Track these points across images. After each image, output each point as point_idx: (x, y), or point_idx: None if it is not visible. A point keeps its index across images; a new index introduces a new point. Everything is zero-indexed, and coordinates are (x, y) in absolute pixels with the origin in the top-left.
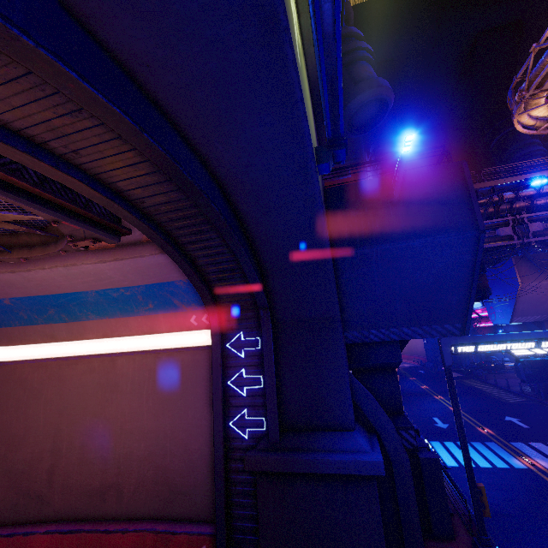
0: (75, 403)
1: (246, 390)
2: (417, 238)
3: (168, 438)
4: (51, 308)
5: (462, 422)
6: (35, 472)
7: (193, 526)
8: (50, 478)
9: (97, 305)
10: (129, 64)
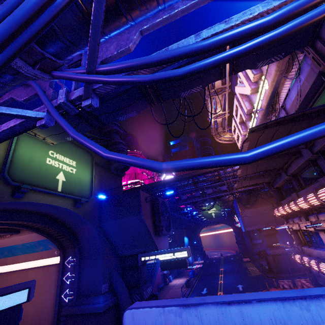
0: None
1: (69, 281)
2: (124, 218)
3: (43, 304)
4: (6, 251)
5: (142, 289)
6: None
7: None
8: None
9: (22, 249)
10: (5, 209)
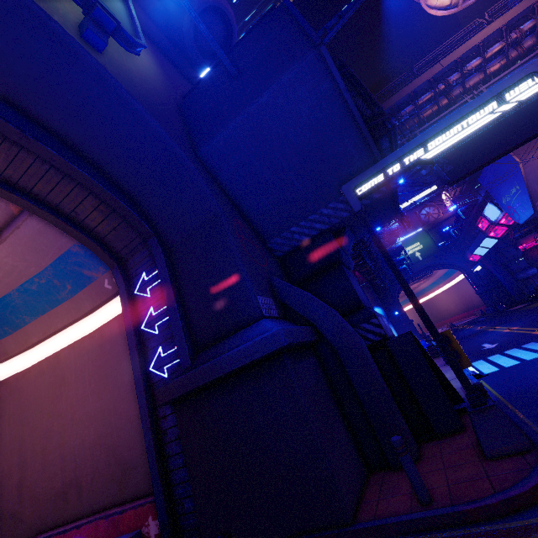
0: (33, 410)
1: (157, 328)
2: (264, 92)
3: (112, 414)
4: None
5: (395, 264)
6: (7, 490)
7: (144, 499)
8: (20, 492)
9: (27, 306)
10: None
